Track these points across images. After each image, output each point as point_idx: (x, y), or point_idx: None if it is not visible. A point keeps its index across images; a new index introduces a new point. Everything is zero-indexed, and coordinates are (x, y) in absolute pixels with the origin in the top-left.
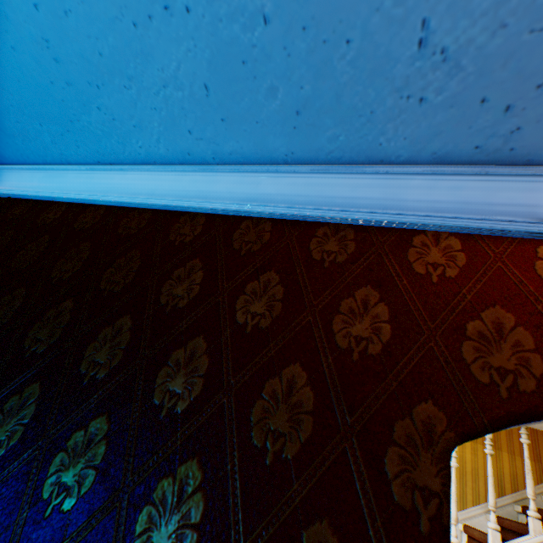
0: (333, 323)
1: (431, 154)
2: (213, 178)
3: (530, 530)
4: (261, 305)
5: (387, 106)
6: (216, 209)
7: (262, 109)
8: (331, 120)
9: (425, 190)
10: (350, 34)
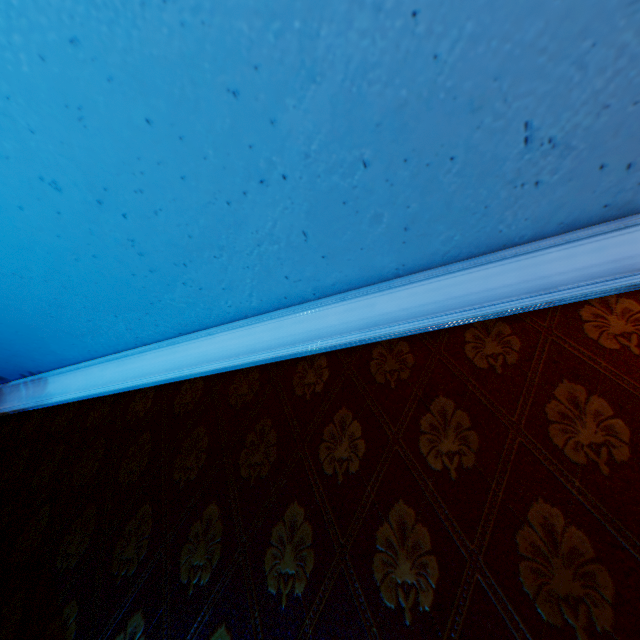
0: (550, 437)
1: (557, 225)
2: (318, 314)
3: None
4: (451, 440)
5: (501, 198)
6: (335, 345)
7: (366, 236)
8: (442, 226)
9: (565, 260)
10: (453, 152)
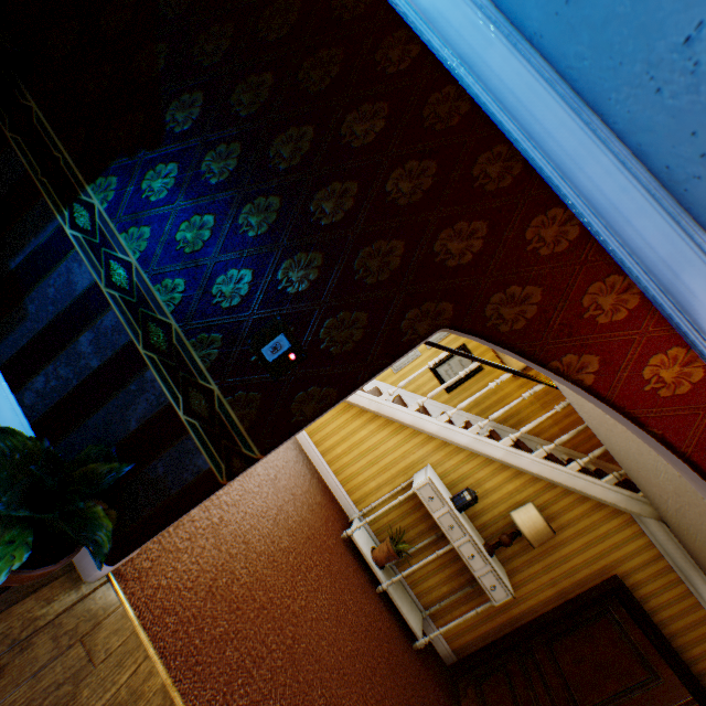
0: (442, 233)
1: (637, 144)
2: None
3: (501, 441)
4: (408, 187)
5: (634, 70)
6: (434, 49)
7: None
8: (588, 39)
9: (603, 174)
10: None
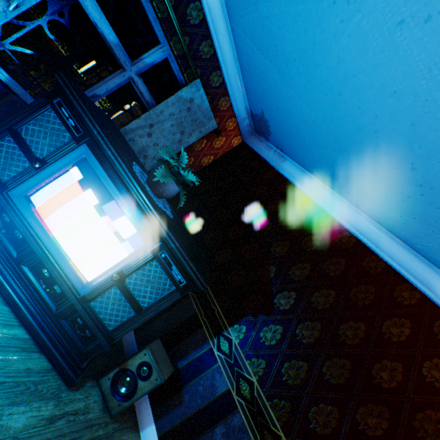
0: None
1: None
2: (439, 279)
3: None
4: (437, 374)
5: None
6: (430, 297)
7: None
8: None
9: None
10: None
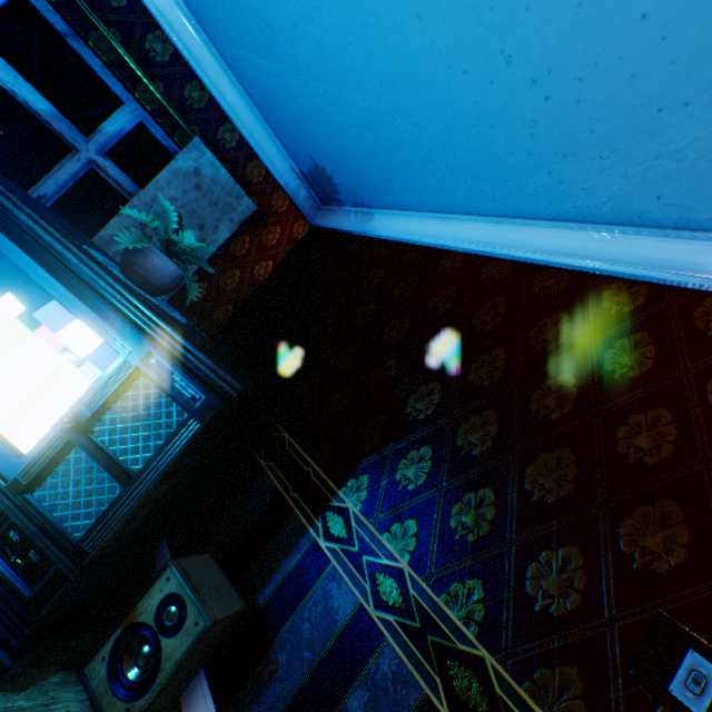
0: None
1: None
2: (665, 244)
3: None
4: None
5: None
6: (665, 280)
7: None
8: None
9: None
10: None
